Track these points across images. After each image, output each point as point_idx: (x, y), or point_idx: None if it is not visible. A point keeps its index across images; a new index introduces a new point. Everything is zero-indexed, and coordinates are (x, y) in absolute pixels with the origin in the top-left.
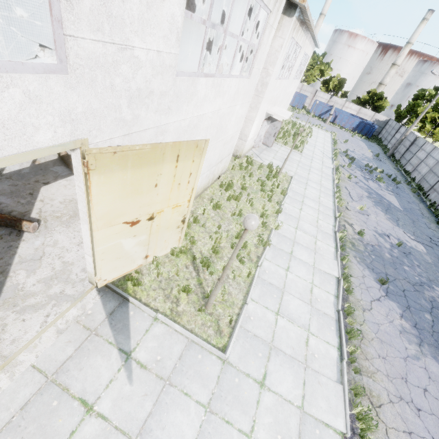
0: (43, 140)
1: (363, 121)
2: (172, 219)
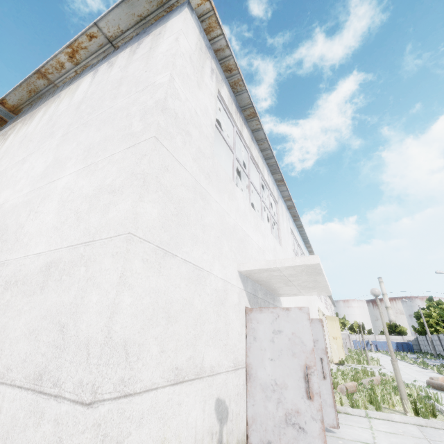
0: (323, 312)
1: (397, 342)
2: (340, 343)
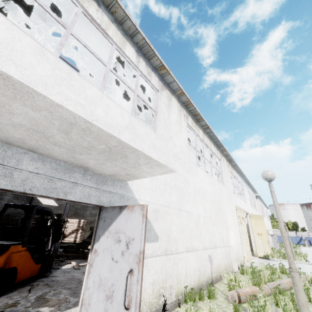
0: (247, 211)
1: None
2: (265, 239)
